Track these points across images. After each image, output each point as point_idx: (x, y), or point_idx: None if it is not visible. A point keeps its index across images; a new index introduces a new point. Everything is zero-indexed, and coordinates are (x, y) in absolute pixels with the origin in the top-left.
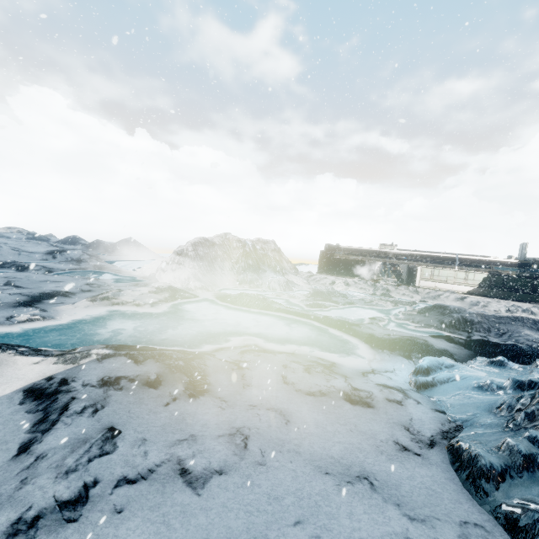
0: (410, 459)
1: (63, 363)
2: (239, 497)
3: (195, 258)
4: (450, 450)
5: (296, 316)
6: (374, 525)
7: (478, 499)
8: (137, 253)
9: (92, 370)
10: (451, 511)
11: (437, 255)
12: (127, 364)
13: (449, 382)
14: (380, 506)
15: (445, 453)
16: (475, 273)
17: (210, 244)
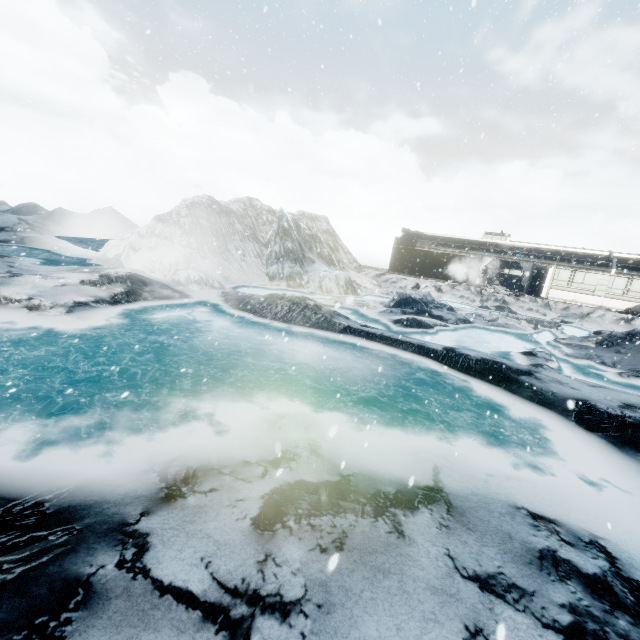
0: None
1: None
2: None
3: (193, 230)
4: None
5: (385, 344)
6: None
7: None
8: (118, 229)
9: None
10: None
11: (578, 251)
12: None
13: None
14: None
15: None
16: None
17: (223, 210)
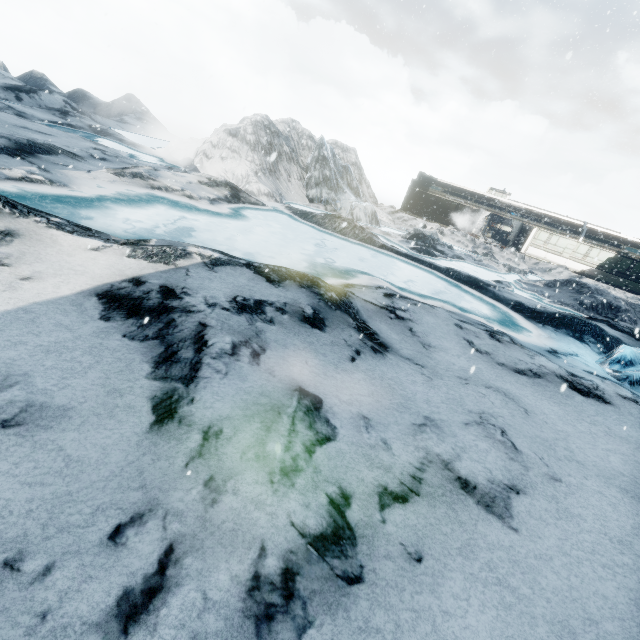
0: None
1: (146, 259)
2: (572, 537)
3: (256, 148)
4: None
5: (408, 259)
6: None
7: None
8: (146, 125)
9: (206, 282)
10: None
11: (561, 218)
12: (257, 281)
13: None
14: None
15: None
16: (601, 250)
17: (275, 131)
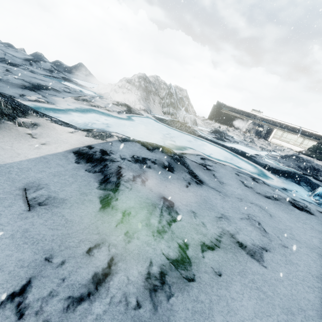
0: None
1: (93, 137)
2: (293, 272)
3: (139, 88)
4: None
5: (212, 142)
6: None
7: None
8: (87, 77)
9: (120, 148)
10: None
11: (288, 124)
12: (143, 149)
13: None
14: None
15: None
16: (309, 141)
17: (148, 81)
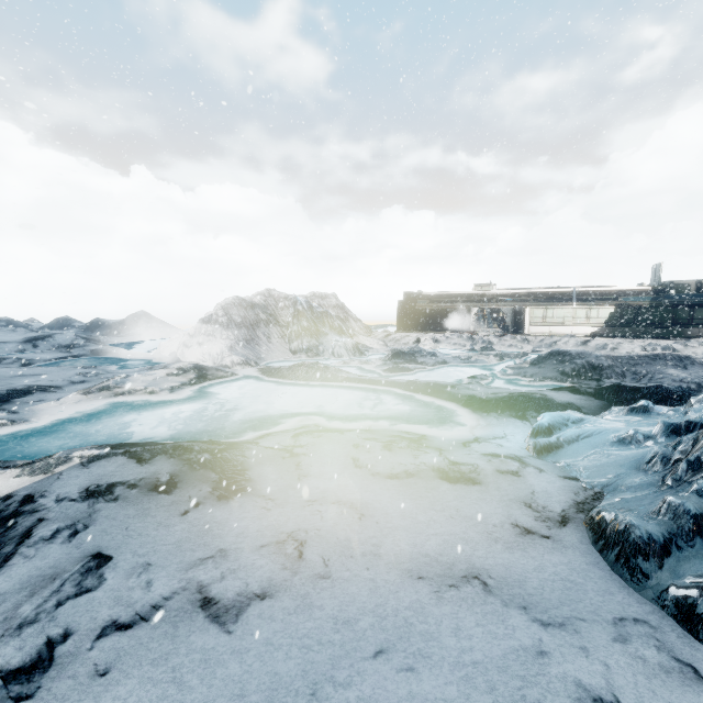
0: (536, 544)
1: (30, 474)
2: (291, 627)
3: (229, 326)
4: (589, 526)
5: (370, 384)
6: (492, 641)
7: (635, 585)
8: (153, 330)
9: (72, 480)
10: (600, 606)
11: (549, 291)
12: (126, 465)
13: (579, 441)
14: (498, 613)
15: (584, 530)
16: (599, 308)
17: (249, 305)
